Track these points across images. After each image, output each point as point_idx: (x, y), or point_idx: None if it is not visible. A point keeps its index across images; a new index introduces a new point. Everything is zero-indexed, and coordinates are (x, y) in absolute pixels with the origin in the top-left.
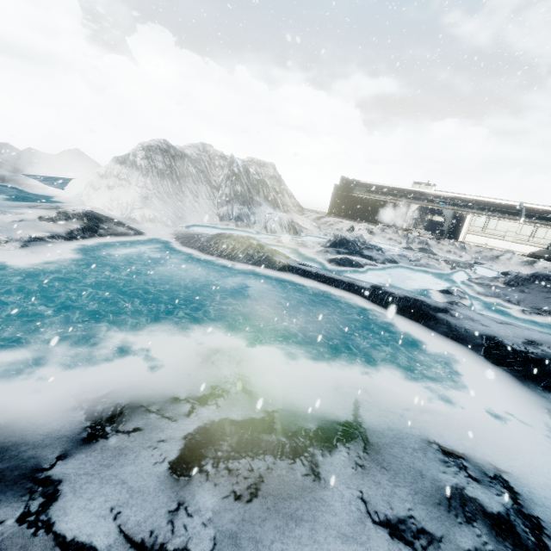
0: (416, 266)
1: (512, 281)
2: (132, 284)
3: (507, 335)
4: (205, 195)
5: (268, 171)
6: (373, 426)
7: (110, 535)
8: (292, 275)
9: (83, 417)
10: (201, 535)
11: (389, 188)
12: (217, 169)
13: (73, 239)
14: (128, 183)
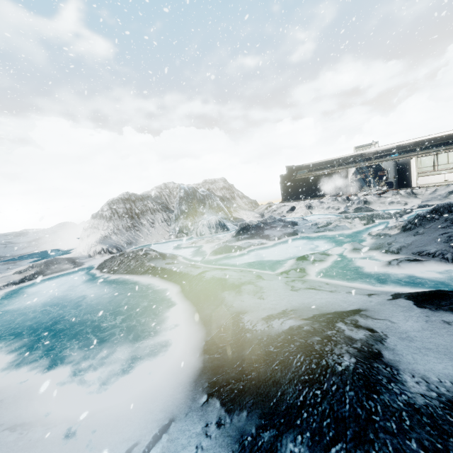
0: (317, 232)
1: (409, 223)
2: (9, 312)
3: (268, 307)
4: (160, 220)
5: (218, 185)
6: None
7: None
8: (147, 276)
9: None
10: None
11: (329, 162)
12: (175, 197)
13: (21, 283)
14: (98, 230)
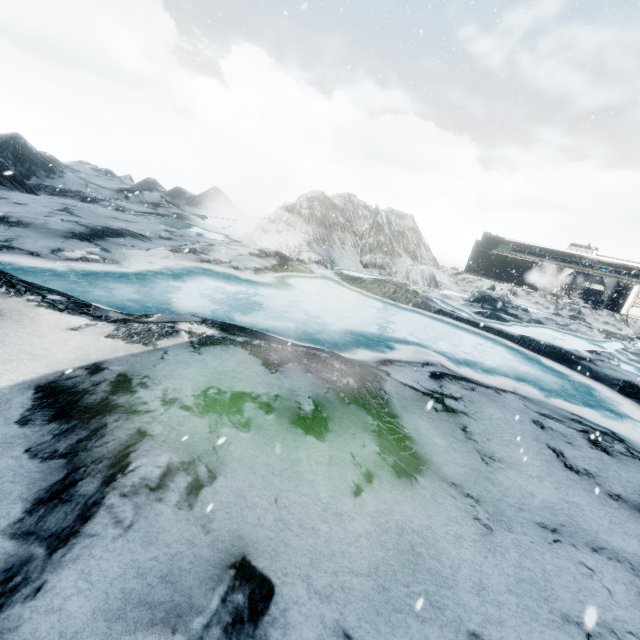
0: (564, 330)
1: None
2: (334, 307)
3: None
4: (350, 243)
5: (407, 223)
6: (526, 396)
7: (418, 386)
8: (446, 318)
9: (370, 358)
10: (455, 393)
11: (539, 249)
12: (360, 218)
13: (277, 272)
14: (294, 229)
